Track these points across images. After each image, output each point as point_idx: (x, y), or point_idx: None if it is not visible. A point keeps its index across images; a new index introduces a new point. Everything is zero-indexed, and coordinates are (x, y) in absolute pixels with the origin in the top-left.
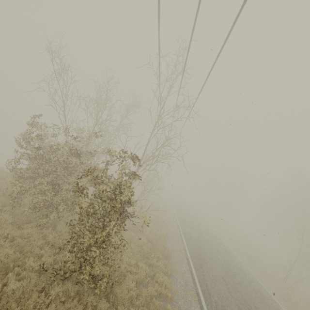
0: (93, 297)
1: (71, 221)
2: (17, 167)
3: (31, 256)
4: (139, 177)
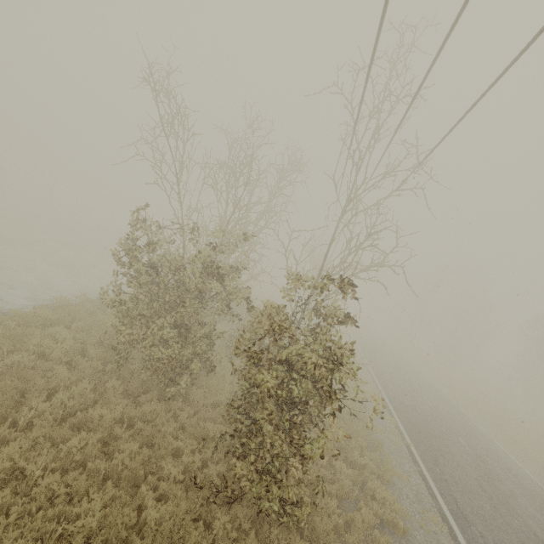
0: (278, 529)
1: (232, 401)
2: (118, 299)
3: (169, 457)
4: (347, 318)
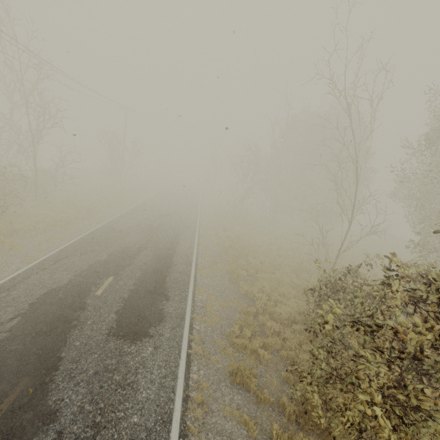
0: None
1: None
2: None
3: None
4: None
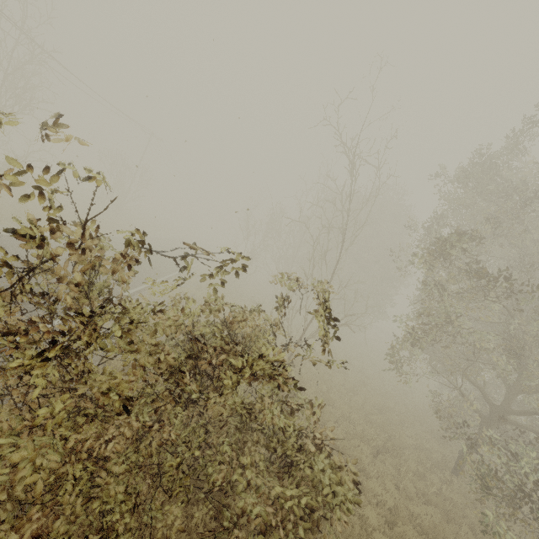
0: None
1: None
2: None
3: None
4: None
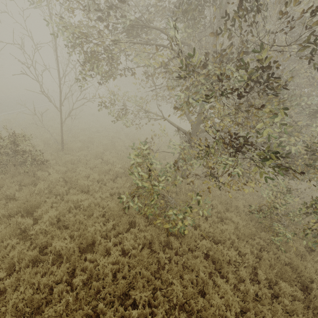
0: None
1: None
2: None
3: None
4: None
